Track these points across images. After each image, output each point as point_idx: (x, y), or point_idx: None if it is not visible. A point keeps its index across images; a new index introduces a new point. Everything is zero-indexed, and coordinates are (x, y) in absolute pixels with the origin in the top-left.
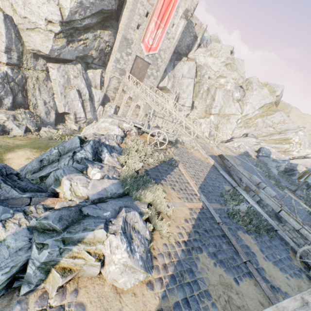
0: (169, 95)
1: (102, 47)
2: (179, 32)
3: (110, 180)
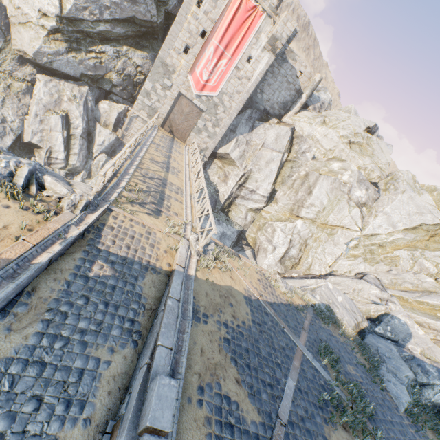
0: (232, 170)
1: (130, 72)
2: (260, 71)
3: None
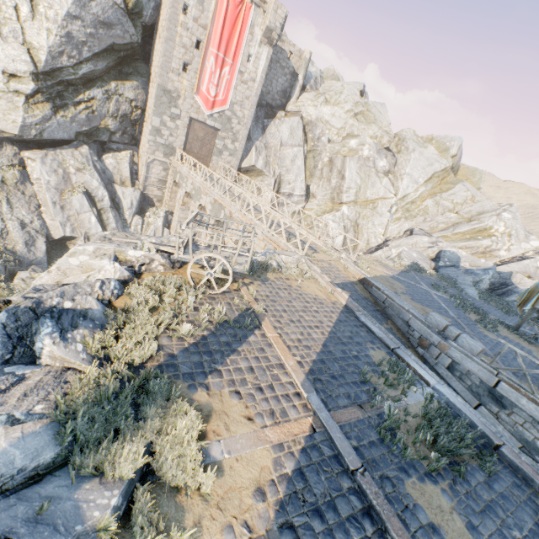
0: (263, 181)
1: (124, 111)
2: (262, 68)
3: (17, 425)
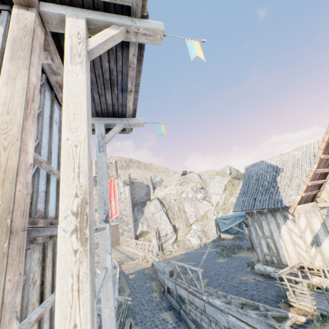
0: (150, 235)
1: None
2: (128, 193)
3: None
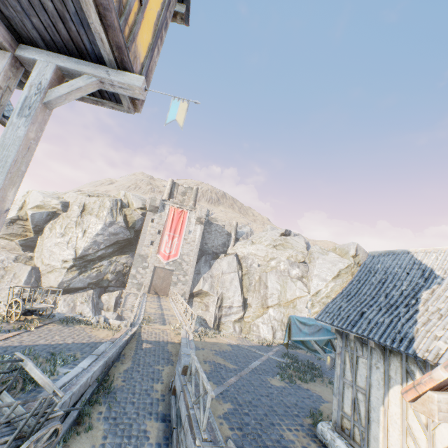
0: (209, 299)
1: (119, 269)
2: (199, 235)
3: None
